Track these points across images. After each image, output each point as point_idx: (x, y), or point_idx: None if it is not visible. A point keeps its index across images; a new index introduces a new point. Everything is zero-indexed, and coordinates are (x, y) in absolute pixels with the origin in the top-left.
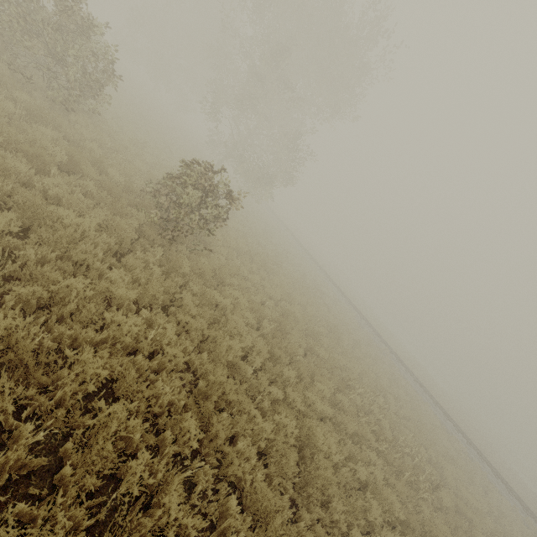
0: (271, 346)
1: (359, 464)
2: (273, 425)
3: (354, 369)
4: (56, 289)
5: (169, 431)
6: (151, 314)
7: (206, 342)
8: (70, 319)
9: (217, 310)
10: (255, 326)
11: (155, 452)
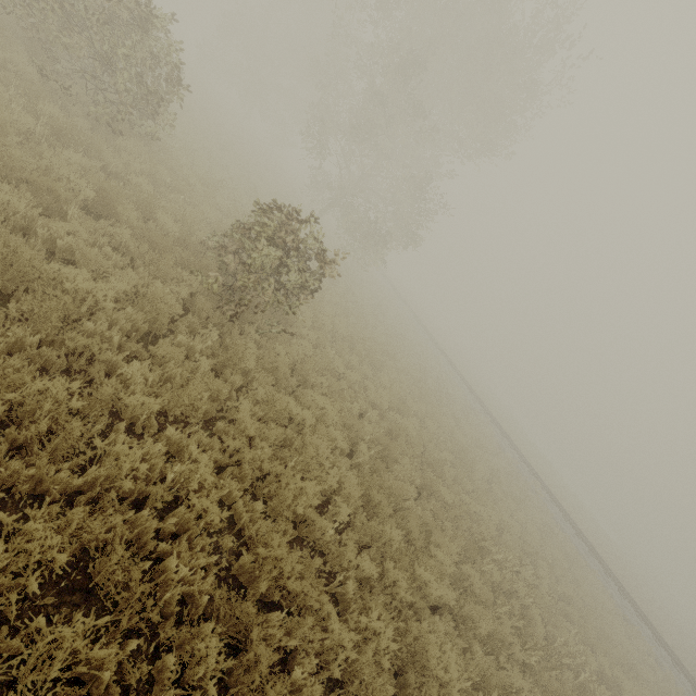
0: (367, 486)
1: (494, 695)
2: (356, 636)
3: (490, 520)
4: (18, 398)
5: (173, 655)
6: (181, 435)
7: (266, 481)
8: (40, 445)
9: (291, 426)
10: (346, 452)
11: (145, 692)
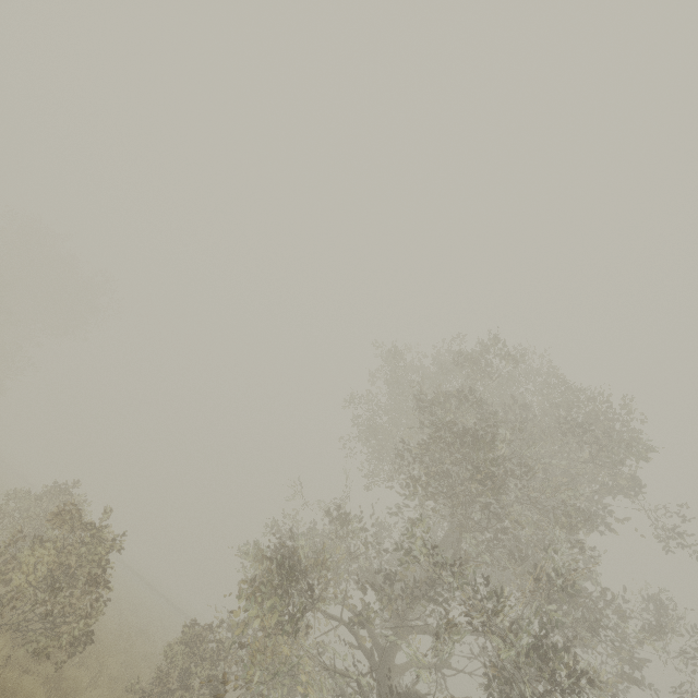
0: None
1: None
2: None
3: None
4: None
5: None
6: None
7: None
8: None
9: None
10: None
11: None
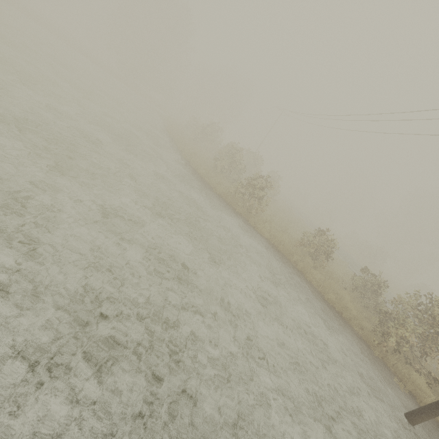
0: None
1: None
2: None
3: None
4: None
5: None
6: None
7: None
8: None
9: None
10: None
11: None
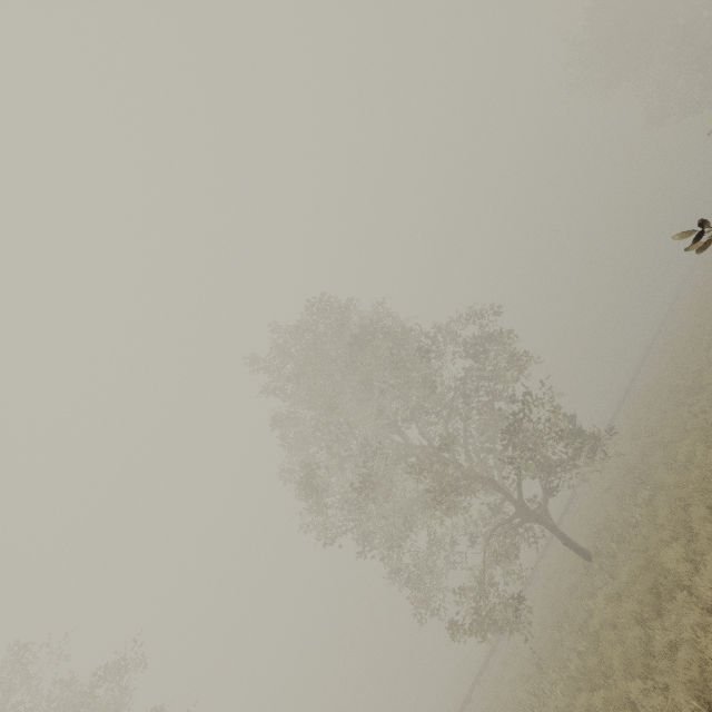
0: None
1: None
2: None
3: None
4: None
5: None
6: None
7: None
8: None
9: None
10: None
11: None
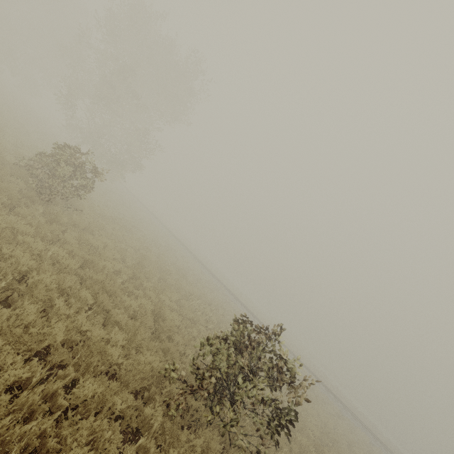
0: (133, 271)
1: (193, 329)
2: (137, 303)
3: (195, 291)
4: None
5: (72, 299)
6: (45, 244)
7: (87, 264)
8: None
9: (91, 249)
10: (121, 261)
11: None
